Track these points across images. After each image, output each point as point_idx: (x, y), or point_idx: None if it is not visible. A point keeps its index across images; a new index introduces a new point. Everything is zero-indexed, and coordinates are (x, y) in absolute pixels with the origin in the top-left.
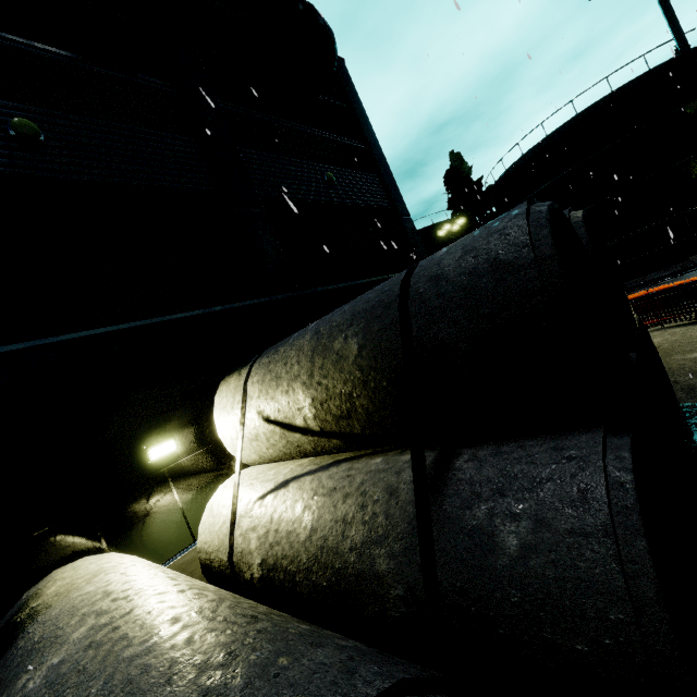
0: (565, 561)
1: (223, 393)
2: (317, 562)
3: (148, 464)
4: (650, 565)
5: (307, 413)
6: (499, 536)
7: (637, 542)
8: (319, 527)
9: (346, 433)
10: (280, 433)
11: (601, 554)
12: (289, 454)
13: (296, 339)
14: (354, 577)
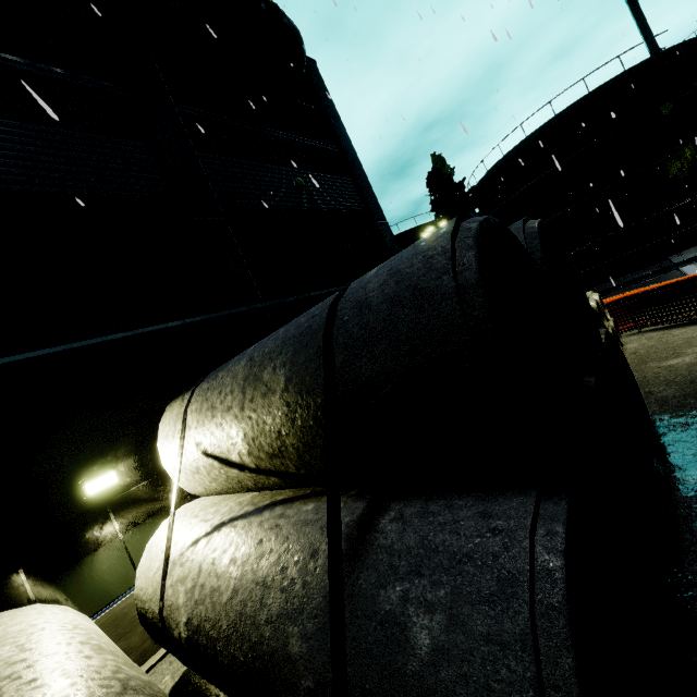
0: (479, 678)
1: (166, 420)
2: (235, 631)
3: (85, 499)
4: (576, 694)
5: (241, 448)
6: (411, 630)
7: (562, 659)
8: (240, 588)
9: (282, 472)
10: (219, 468)
11: (518, 675)
12: (232, 488)
13: (234, 364)
14: (268, 657)
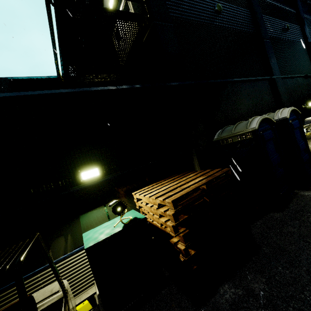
0: None
1: None
2: None
3: (306, 107)
4: None
5: None
6: None
7: None
8: None
9: None
10: None
11: None
12: None
13: None
14: None
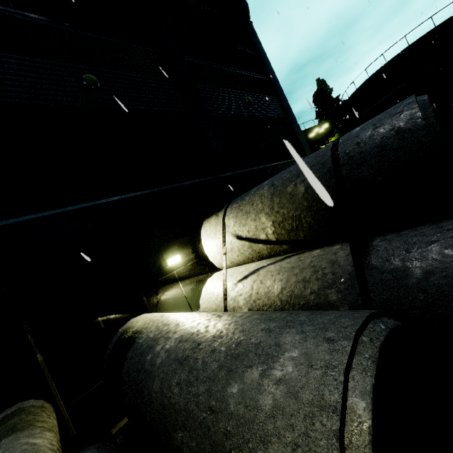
0: (452, 274)
1: (207, 227)
2: (288, 303)
3: (166, 268)
4: None
5: (268, 230)
6: (408, 270)
7: None
8: (287, 286)
9: (293, 240)
10: (248, 245)
11: None
12: (251, 258)
13: (257, 191)
14: (314, 306)
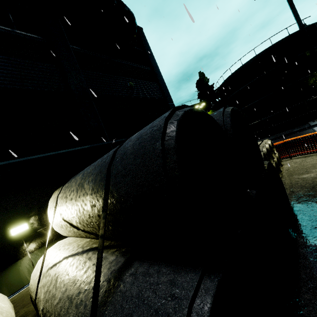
0: None
1: (51, 199)
2: None
3: (11, 237)
4: None
5: (76, 220)
6: None
7: None
8: (62, 299)
9: (95, 233)
10: (69, 227)
11: None
12: (78, 236)
13: (78, 175)
14: None
